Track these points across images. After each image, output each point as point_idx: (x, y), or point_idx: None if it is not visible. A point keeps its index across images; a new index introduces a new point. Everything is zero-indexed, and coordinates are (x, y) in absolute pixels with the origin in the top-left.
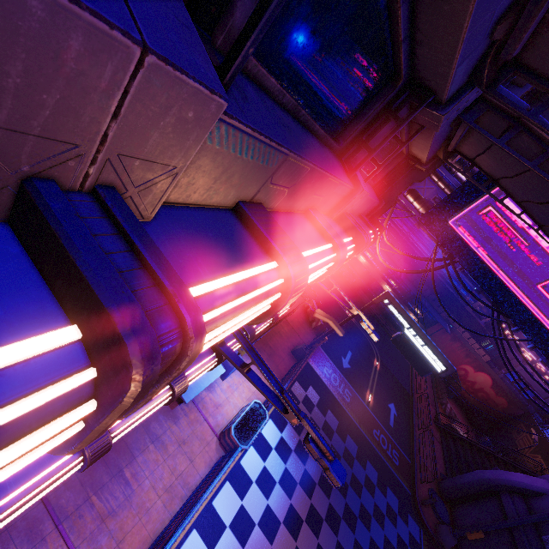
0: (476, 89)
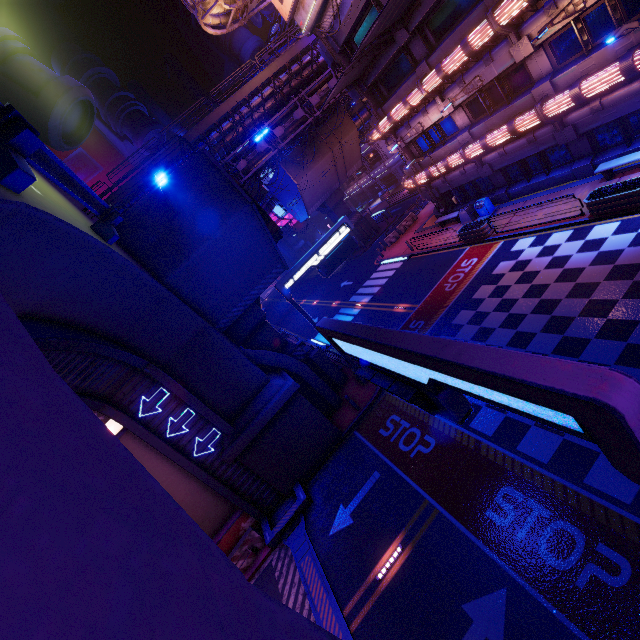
0: None
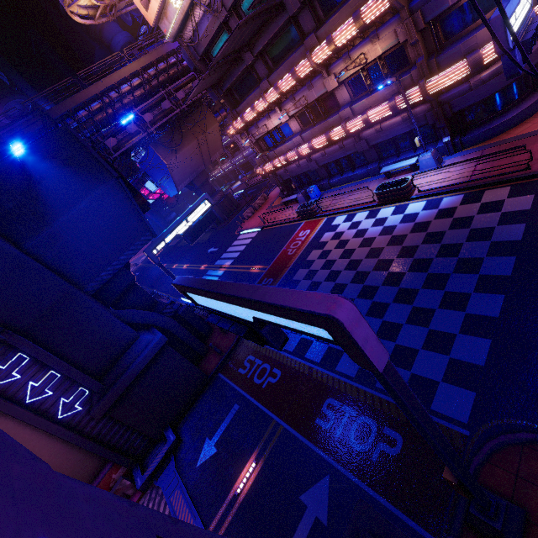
0: (287, 4)
